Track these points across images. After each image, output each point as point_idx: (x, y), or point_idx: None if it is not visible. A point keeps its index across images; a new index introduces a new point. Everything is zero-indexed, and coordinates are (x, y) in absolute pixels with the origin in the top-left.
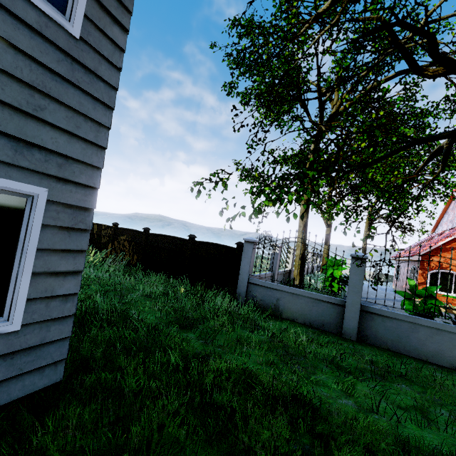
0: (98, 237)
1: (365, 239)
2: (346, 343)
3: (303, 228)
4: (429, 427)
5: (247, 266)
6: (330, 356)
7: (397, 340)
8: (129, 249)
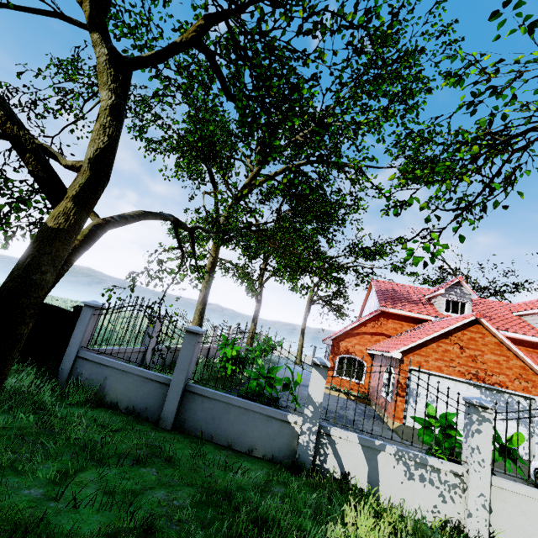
0: None
1: (304, 319)
2: (149, 428)
3: (203, 299)
4: (111, 509)
5: (80, 335)
6: (100, 442)
7: (211, 422)
8: None
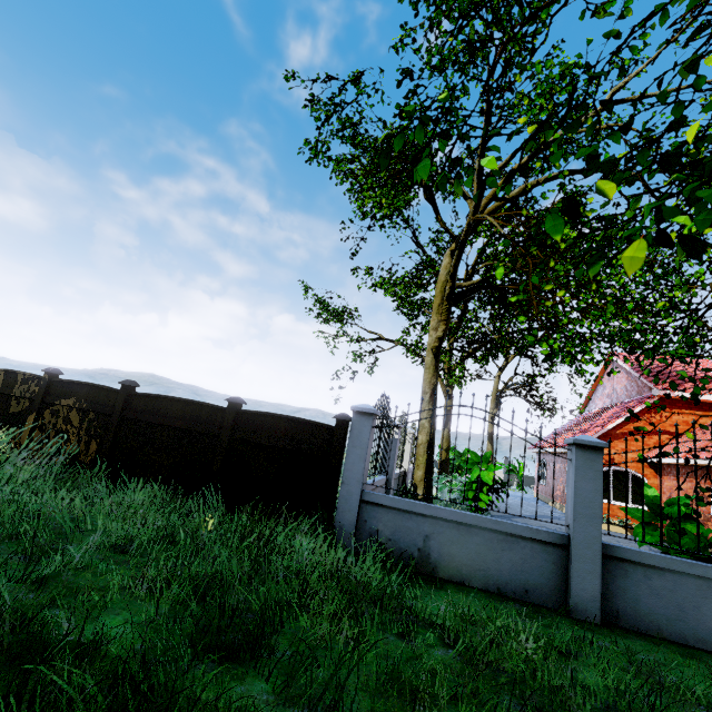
0: (3, 400)
1: (491, 419)
2: (599, 639)
3: (431, 395)
4: None
5: (359, 464)
6: (607, 692)
7: (679, 617)
8: (79, 429)
